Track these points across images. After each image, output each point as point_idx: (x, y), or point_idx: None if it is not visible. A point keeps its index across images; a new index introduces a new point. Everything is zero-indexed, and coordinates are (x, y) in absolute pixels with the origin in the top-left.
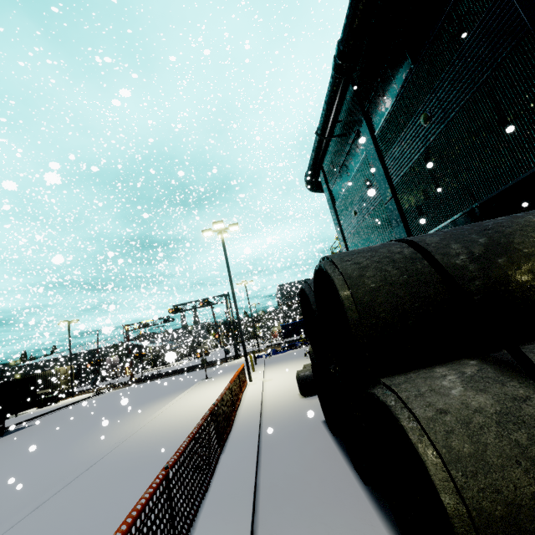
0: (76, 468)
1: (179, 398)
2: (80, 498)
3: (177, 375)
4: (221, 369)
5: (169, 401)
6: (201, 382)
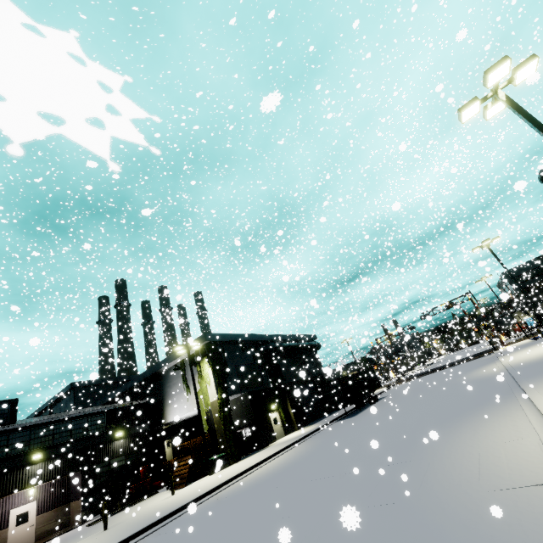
0: (495, 377)
1: (504, 360)
2: (537, 366)
3: (449, 368)
4: (502, 352)
5: (491, 366)
6: (502, 356)
